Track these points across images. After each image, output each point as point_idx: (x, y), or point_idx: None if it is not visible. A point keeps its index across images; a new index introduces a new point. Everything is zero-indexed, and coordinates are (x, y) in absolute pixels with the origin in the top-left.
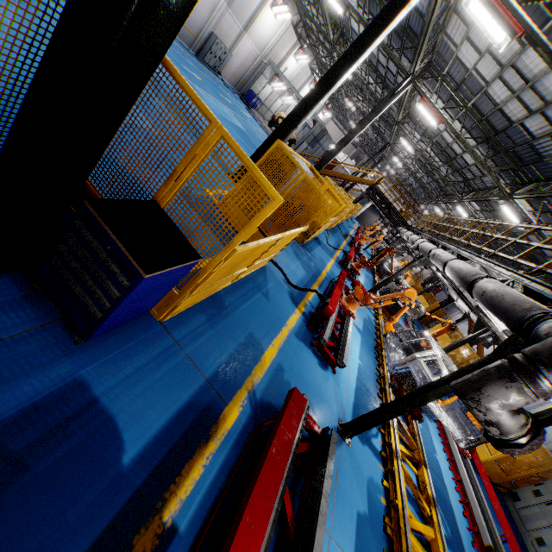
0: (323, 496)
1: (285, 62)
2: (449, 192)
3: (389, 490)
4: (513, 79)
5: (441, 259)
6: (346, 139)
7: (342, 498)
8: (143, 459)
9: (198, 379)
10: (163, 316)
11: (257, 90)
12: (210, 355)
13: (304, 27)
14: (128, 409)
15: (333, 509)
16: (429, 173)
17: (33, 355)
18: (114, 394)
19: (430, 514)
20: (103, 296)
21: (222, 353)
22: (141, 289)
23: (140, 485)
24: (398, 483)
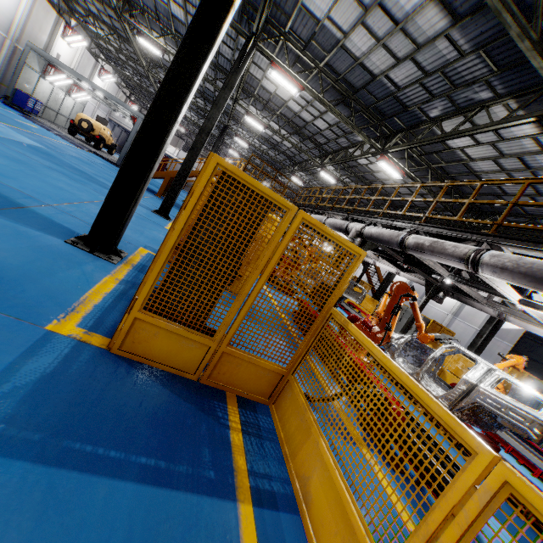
0: None
1: (54, 47)
2: (299, 160)
3: None
4: (379, 24)
5: (449, 253)
6: (205, 129)
7: None
8: None
9: None
10: None
11: (28, 88)
12: None
13: None
14: None
15: None
16: (275, 147)
17: None
18: None
19: None
20: None
21: None
22: None
23: None
24: None
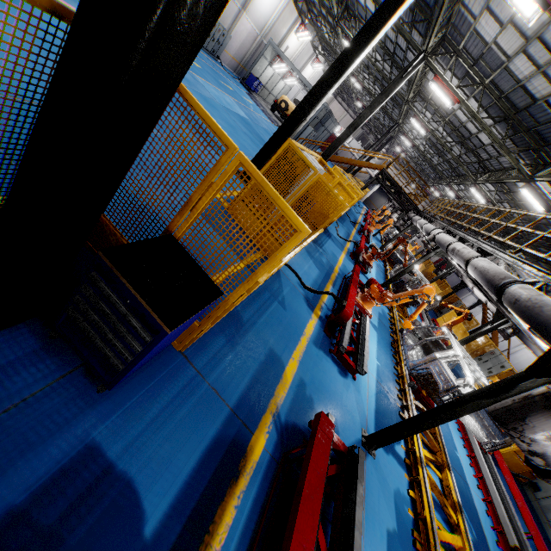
0: (356, 526)
1: (286, 41)
2: (462, 173)
3: (415, 500)
4: (538, 53)
5: (462, 255)
6: (354, 124)
7: (372, 517)
8: (176, 510)
9: (223, 409)
10: (183, 346)
11: (258, 73)
12: (233, 381)
13: (304, 1)
14: (156, 456)
15: (363, 531)
16: (441, 153)
17: (56, 412)
18: (141, 442)
19: (457, 521)
20: (124, 349)
21: (245, 376)
22: (164, 340)
23: (174, 540)
24: (424, 493)
